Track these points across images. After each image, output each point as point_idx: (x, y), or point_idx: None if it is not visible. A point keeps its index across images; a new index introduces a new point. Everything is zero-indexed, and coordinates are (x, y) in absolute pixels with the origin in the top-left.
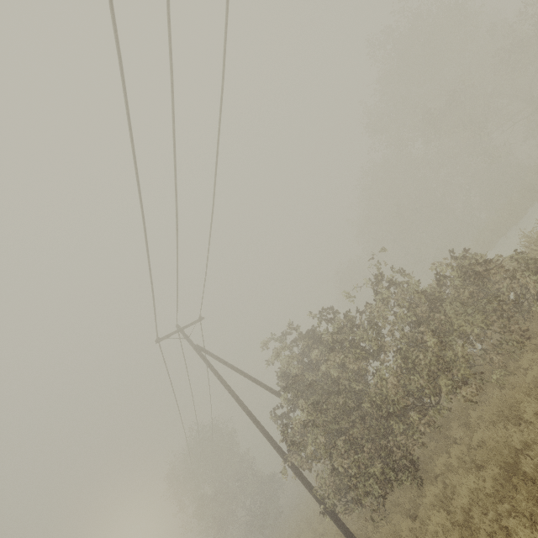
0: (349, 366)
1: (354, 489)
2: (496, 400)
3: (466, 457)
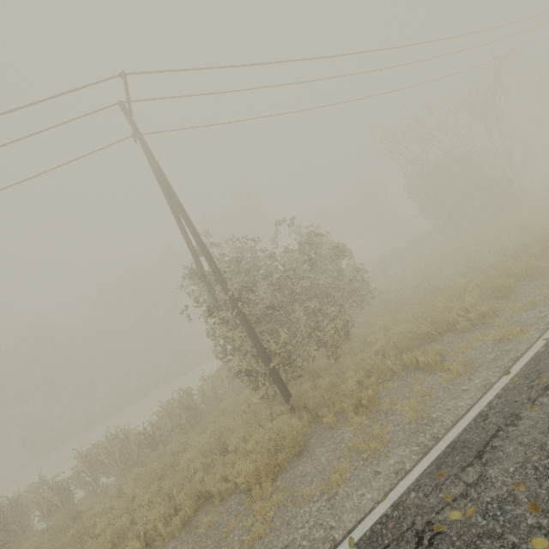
0: (325, 257)
1: (340, 317)
2: (382, 302)
3: (380, 318)
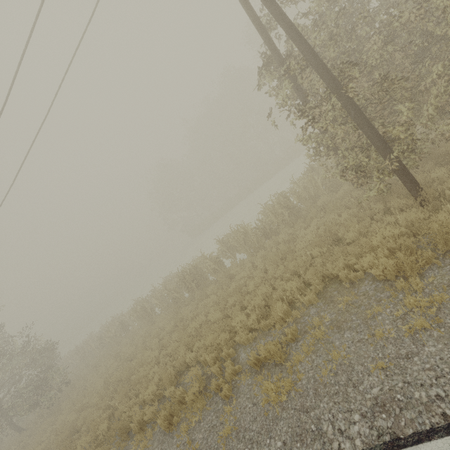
0: None
1: None
2: None
3: None
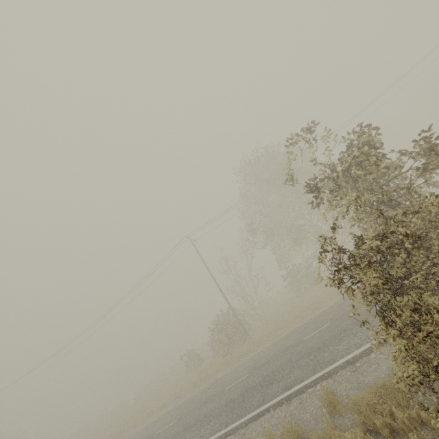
0: None
1: None
2: None
3: None
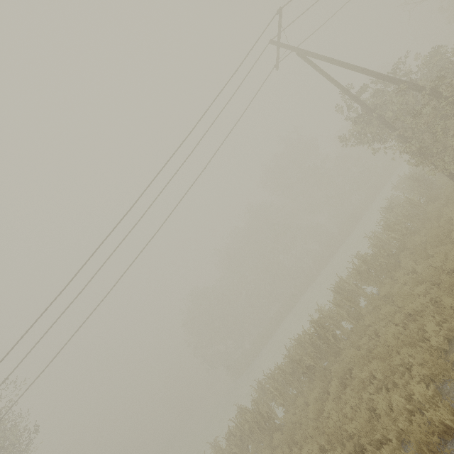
0: None
1: None
2: None
3: None
